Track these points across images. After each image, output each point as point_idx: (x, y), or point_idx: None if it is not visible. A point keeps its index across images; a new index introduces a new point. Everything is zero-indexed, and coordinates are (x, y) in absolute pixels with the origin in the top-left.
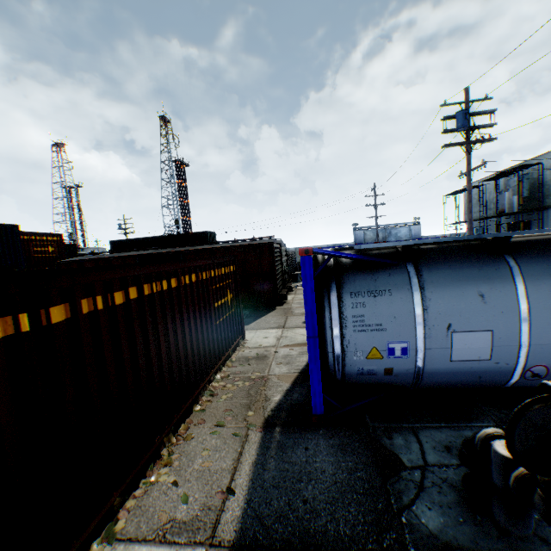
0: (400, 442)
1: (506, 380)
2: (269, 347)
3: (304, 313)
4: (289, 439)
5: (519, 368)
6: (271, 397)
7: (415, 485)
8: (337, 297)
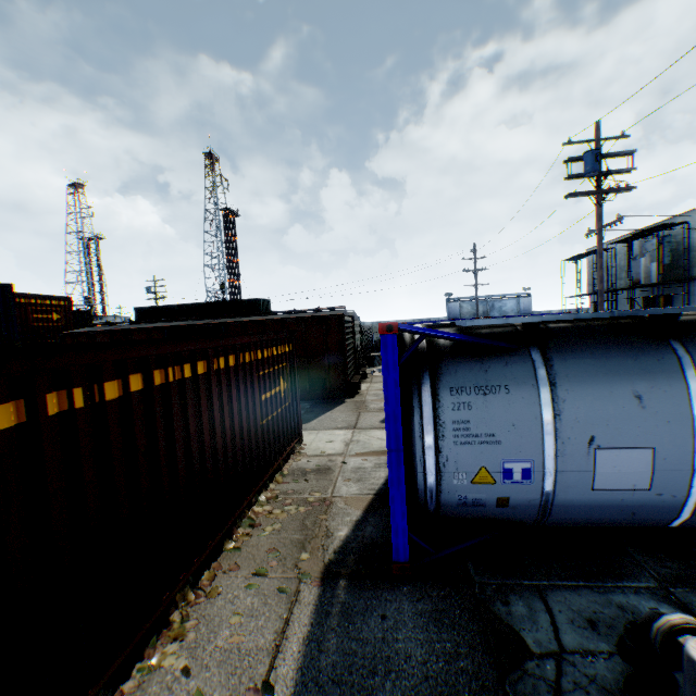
0: (521, 609)
1: (671, 518)
2: (334, 455)
3: (382, 409)
4: (359, 600)
5: (691, 502)
6: (335, 531)
7: (548, 687)
8: (431, 394)
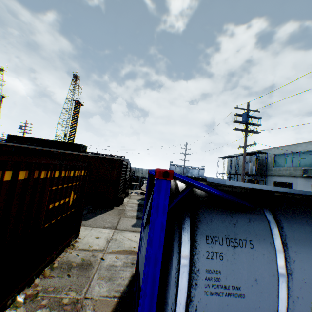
0: None
1: None
2: (97, 251)
3: (134, 216)
4: None
5: None
6: None
7: None
8: (190, 239)
